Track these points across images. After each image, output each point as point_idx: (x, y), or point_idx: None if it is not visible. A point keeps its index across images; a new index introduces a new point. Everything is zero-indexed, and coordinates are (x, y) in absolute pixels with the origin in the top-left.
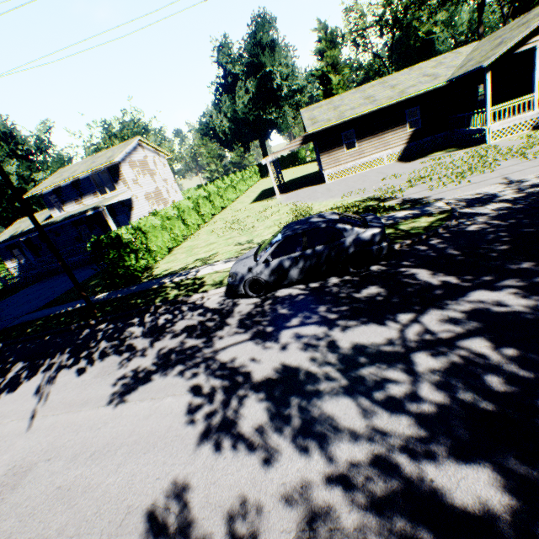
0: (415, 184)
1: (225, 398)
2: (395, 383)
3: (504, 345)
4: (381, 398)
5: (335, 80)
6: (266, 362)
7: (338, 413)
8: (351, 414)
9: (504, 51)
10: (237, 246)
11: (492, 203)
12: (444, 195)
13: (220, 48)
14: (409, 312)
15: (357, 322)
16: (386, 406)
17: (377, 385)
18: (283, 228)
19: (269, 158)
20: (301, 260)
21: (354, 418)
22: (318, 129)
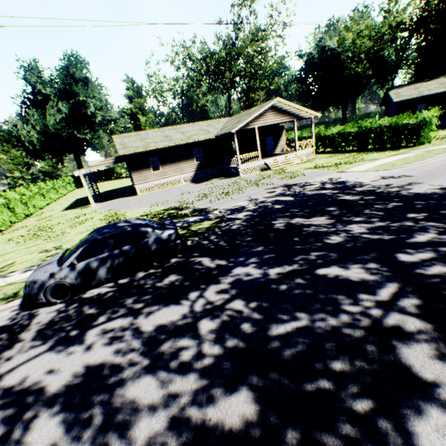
0: (202, 198)
1: (6, 432)
2: (186, 349)
3: (250, 301)
4: (175, 366)
5: (143, 119)
6: (67, 369)
7: (139, 393)
8: (151, 390)
9: (241, 126)
10: (43, 253)
11: (243, 212)
12: (218, 206)
13: (28, 68)
14: (197, 290)
15: (159, 306)
16: (179, 371)
17: (173, 355)
18: (91, 232)
19: (84, 171)
20: (110, 260)
21: (154, 393)
22: (129, 152)
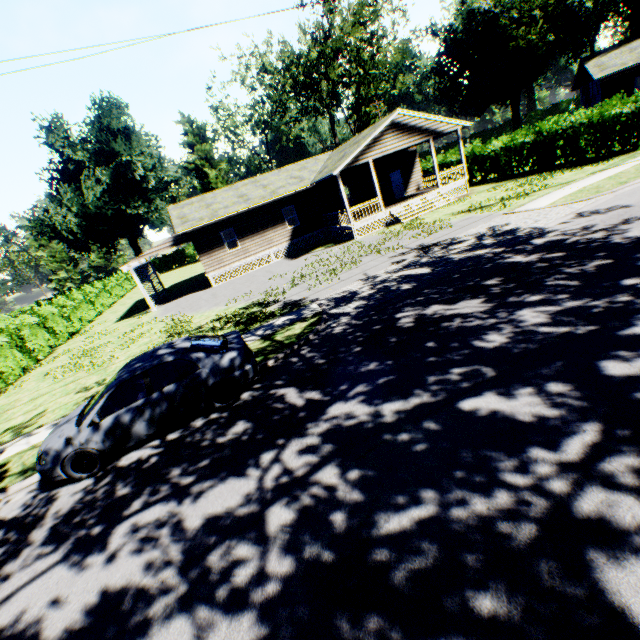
0: (297, 283)
1: None
2: (243, 564)
3: (349, 468)
4: (224, 597)
5: (213, 174)
6: (77, 598)
7: None
8: None
9: (346, 163)
10: (81, 393)
11: (353, 301)
12: (319, 295)
13: (51, 128)
14: (272, 449)
15: (215, 480)
16: (228, 607)
17: (223, 575)
18: (121, 369)
19: (137, 263)
20: (148, 409)
21: None
22: (190, 229)
